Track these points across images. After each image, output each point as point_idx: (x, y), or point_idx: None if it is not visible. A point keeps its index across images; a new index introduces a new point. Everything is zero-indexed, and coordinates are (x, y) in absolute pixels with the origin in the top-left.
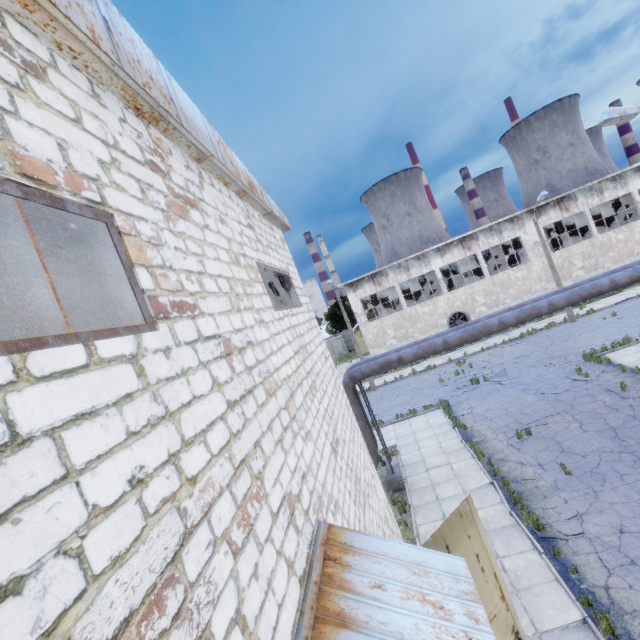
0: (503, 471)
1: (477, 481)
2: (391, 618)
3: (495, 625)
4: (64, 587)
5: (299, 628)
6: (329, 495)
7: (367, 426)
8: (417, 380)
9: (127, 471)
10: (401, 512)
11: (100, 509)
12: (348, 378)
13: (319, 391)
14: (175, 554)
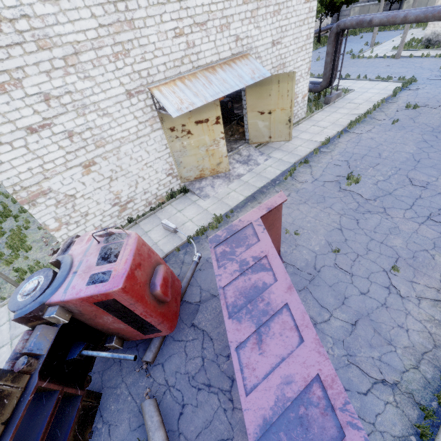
0: (374, 114)
1: (357, 112)
2: (243, 68)
3: (284, 111)
4: (193, 12)
5: (227, 59)
6: (257, 52)
7: (331, 63)
8: (433, 62)
9: (201, 2)
10: (316, 109)
11: (197, 6)
12: (336, 25)
13: (281, 16)
14: (206, 21)
